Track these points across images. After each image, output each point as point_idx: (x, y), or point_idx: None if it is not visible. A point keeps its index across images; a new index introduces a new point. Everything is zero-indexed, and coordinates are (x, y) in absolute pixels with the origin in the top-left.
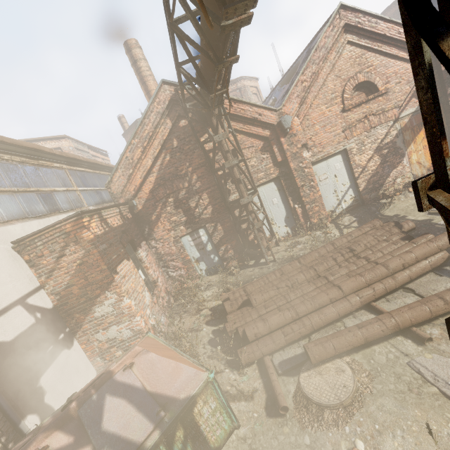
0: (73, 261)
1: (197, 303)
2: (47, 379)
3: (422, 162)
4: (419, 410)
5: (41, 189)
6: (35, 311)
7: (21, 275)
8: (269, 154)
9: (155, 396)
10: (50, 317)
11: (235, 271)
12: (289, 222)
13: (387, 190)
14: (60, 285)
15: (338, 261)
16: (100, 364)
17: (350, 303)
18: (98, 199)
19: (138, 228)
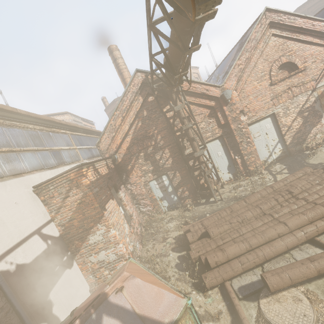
0: (75, 200)
1: (163, 233)
2: (54, 293)
3: None
4: None
5: (52, 148)
6: (47, 238)
7: (38, 212)
8: (214, 119)
9: (143, 318)
10: (57, 243)
11: (190, 208)
12: (231, 170)
13: (309, 143)
14: (65, 218)
15: (279, 202)
16: (92, 281)
17: (296, 238)
18: (89, 154)
19: (118, 175)
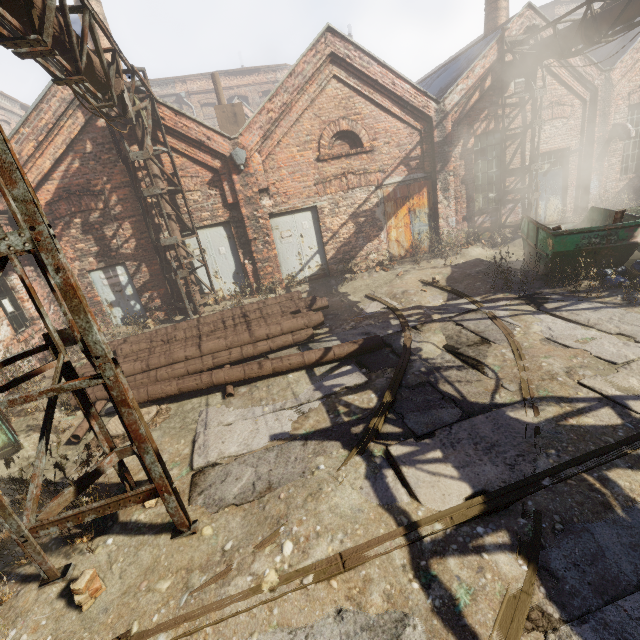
0: None
1: None
2: None
3: (402, 241)
4: (170, 438)
5: None
6: None
7: None
8: (219, 191)
9: None
10: None
11: (152, 324)
12: (238, 279)
13: (358, 264)
14: None
15: (227, 325)
16: None
17: (202, 362)
18: None
19: None
